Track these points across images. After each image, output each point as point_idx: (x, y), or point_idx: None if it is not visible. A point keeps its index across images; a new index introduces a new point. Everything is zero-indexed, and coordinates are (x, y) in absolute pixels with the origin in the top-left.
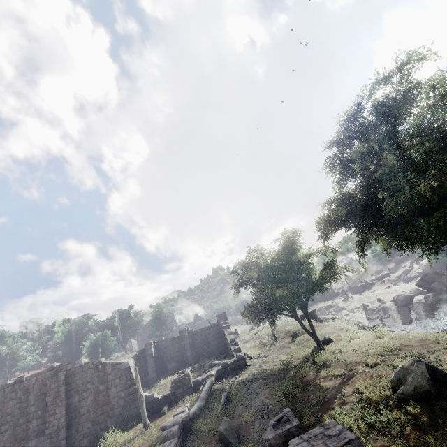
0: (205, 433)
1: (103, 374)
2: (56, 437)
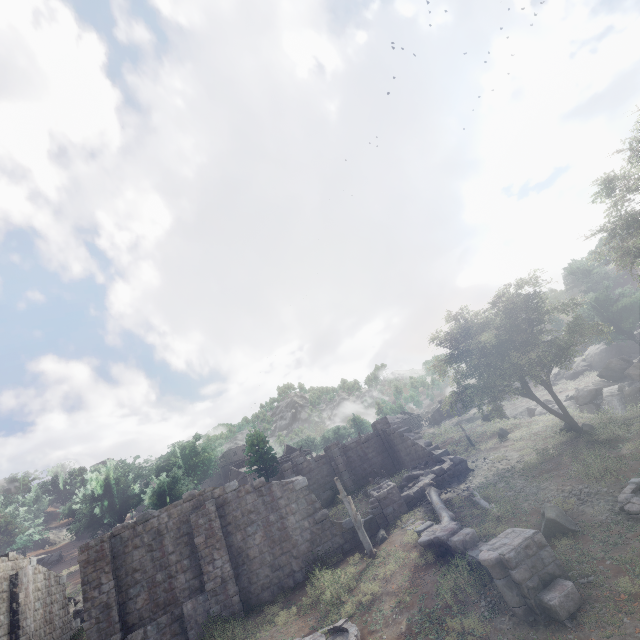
0: None
1: (271, 498)
2: (223, 593)
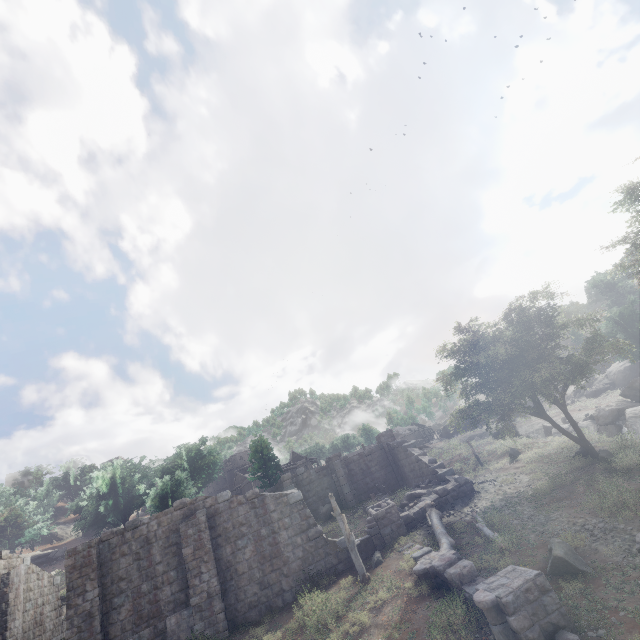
0: None
1: (263, 511)
2: (208, 610)
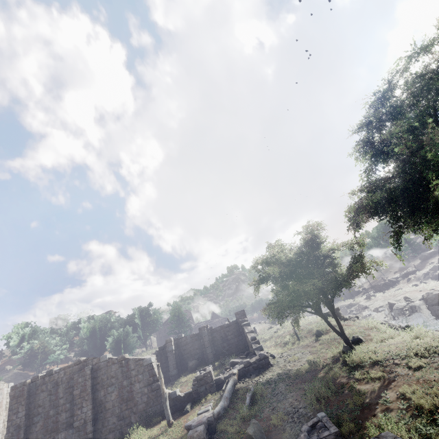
0: (232, 435)
1: (127, 369)
2: (83, 431)
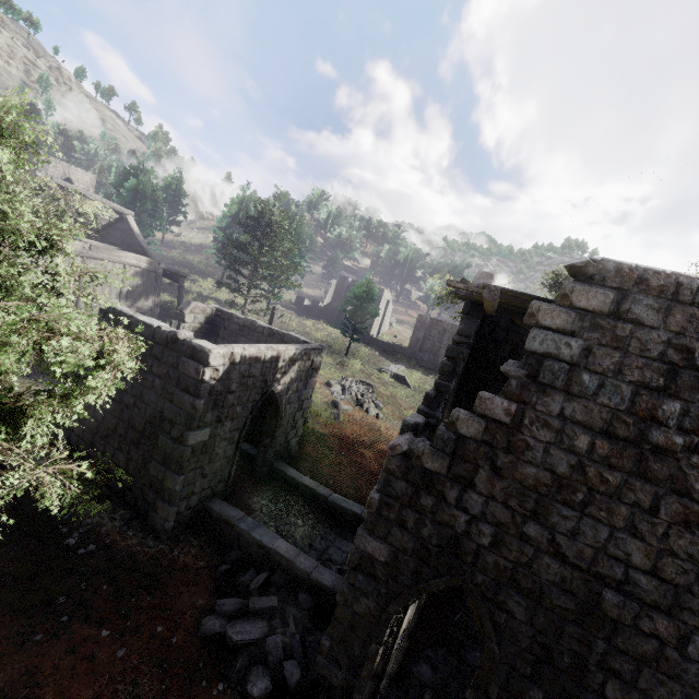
0: None
1: None
2: None
